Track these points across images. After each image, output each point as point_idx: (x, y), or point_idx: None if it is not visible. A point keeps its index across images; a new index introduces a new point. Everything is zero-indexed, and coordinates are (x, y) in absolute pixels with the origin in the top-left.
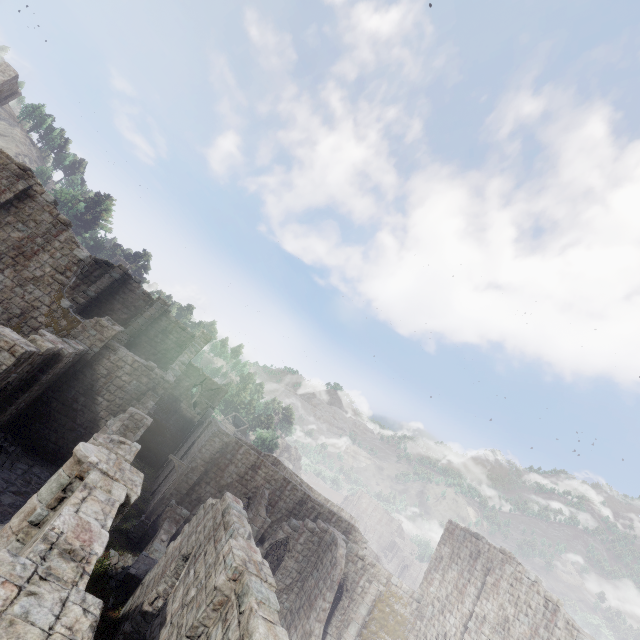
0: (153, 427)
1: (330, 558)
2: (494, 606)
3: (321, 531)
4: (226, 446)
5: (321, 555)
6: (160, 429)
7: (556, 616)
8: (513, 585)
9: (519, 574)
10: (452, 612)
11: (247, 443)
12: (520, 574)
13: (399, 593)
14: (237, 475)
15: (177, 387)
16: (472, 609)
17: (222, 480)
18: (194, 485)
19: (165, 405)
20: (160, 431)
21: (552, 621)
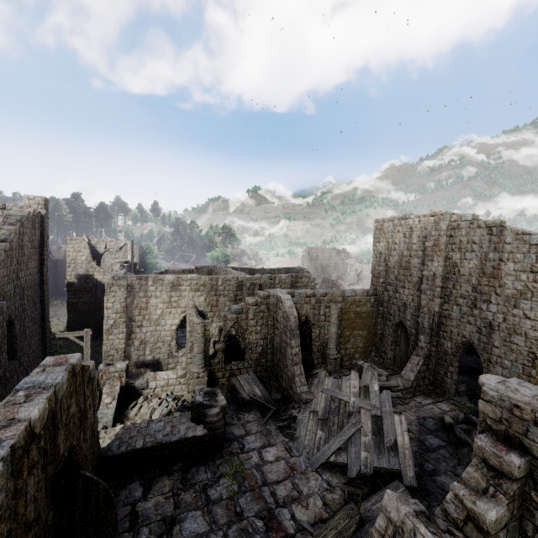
0: (87, 309)
1: (281, 315)
2: (440, 262)
3: (264, 299)
4: (131, 288)
5: (274, 316)
6: (95, 307)
7: (503, 235)
8: (452, 235)
9: (455, 223)
10: (404, 286)
11: (174, 271)
12: (456, 222)
13: (356, 299)
14: (163, 303)
15: (77, 266)
16: (421, 275)
17: (152, 316)
18: (129, 336)
19: (81, 287)
20: (97, 308)
21: (500, 242)
